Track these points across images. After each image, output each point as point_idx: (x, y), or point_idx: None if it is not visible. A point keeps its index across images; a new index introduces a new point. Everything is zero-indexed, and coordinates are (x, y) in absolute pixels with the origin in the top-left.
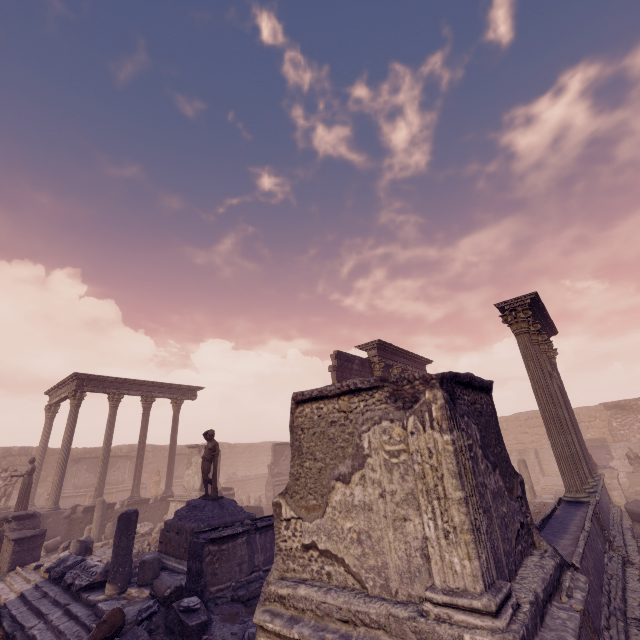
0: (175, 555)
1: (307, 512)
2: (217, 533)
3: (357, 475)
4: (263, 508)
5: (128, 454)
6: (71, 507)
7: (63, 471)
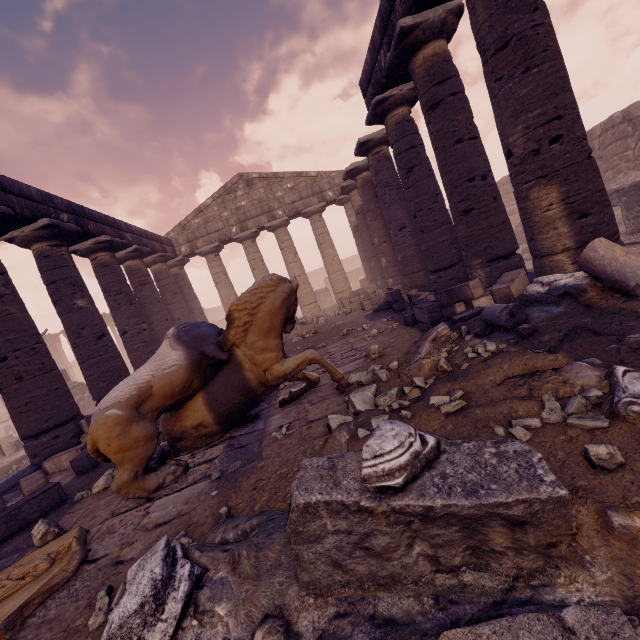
0: None
1: None
2: None
3: None
4: None
5: None
6: None
7: None
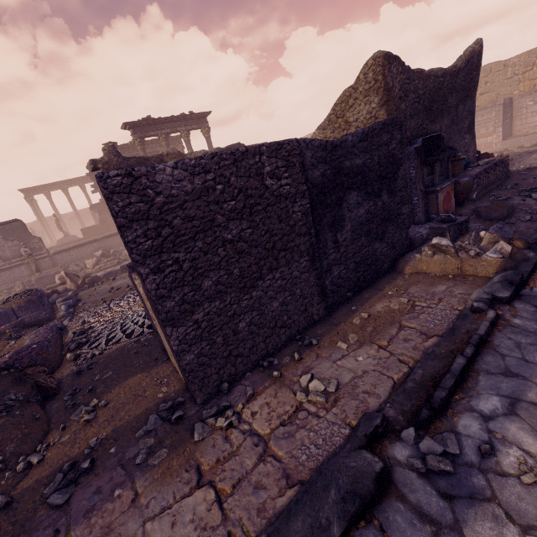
0: None
1: None
2: None
3: None
4: None
5: None
6: None
7: (46, 230)
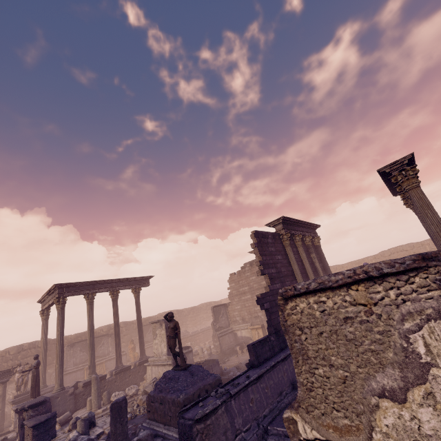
0: (163, 422)
1: (338, 434)
2: (200, 412)
3: (417, 392)
4: (214, 356)
5: (108, 332)
6: (73, 384)
7: (61, 360)
